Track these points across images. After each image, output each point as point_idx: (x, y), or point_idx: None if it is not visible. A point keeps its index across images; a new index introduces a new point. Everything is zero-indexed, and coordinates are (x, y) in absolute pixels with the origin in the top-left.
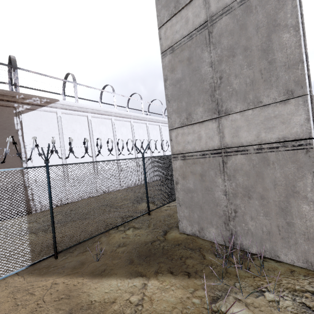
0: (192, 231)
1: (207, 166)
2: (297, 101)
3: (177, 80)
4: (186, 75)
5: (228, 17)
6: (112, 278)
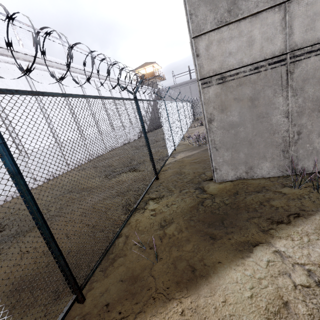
0: (236, 175)
1: (262, 84)
2: None
3: None
4: None
5: None
6: (224, 272)
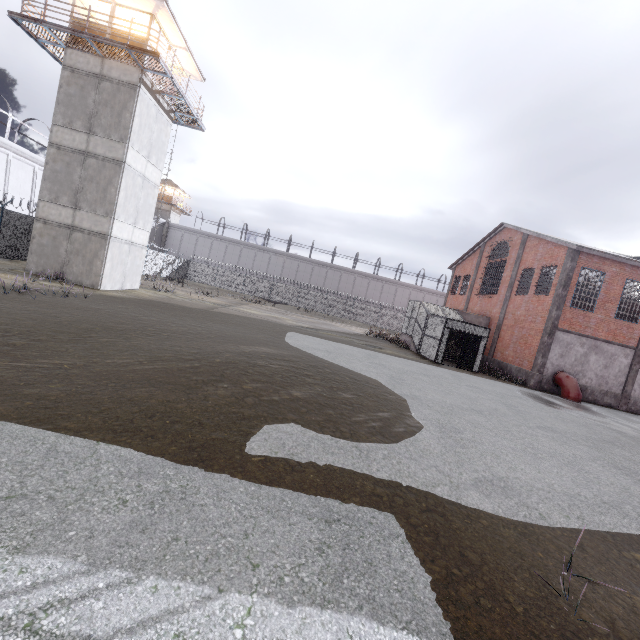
0: (37, 271)
1: (61, 233)
2: (109, 219)
3: (56, 170)
4: (63, 172)
5: (96, 161)
6: None
